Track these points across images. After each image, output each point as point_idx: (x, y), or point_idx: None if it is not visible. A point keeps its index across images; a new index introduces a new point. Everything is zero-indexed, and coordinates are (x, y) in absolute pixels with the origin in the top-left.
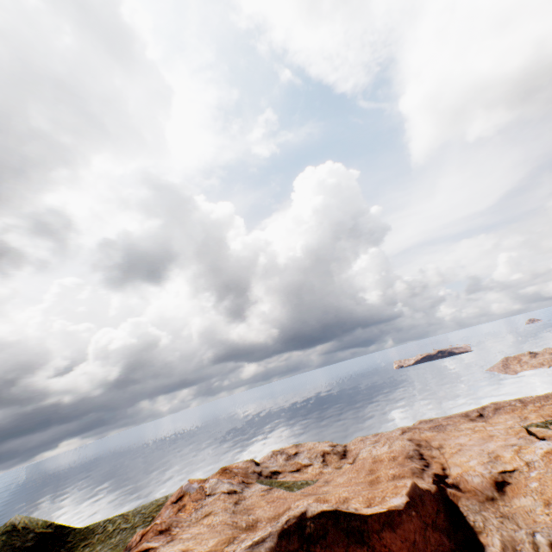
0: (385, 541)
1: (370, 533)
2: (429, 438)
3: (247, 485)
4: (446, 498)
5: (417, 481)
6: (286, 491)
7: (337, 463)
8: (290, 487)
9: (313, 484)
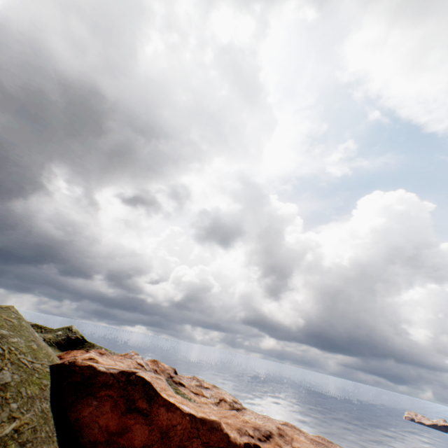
0: (160, 411)
1: (156, 402)
2: (297, 439)
3: (156, 373)
4: None
5: (234, 432)
6: (165, 384)
7: (225, 410)
8: (178, 393)
9: (192, 401)
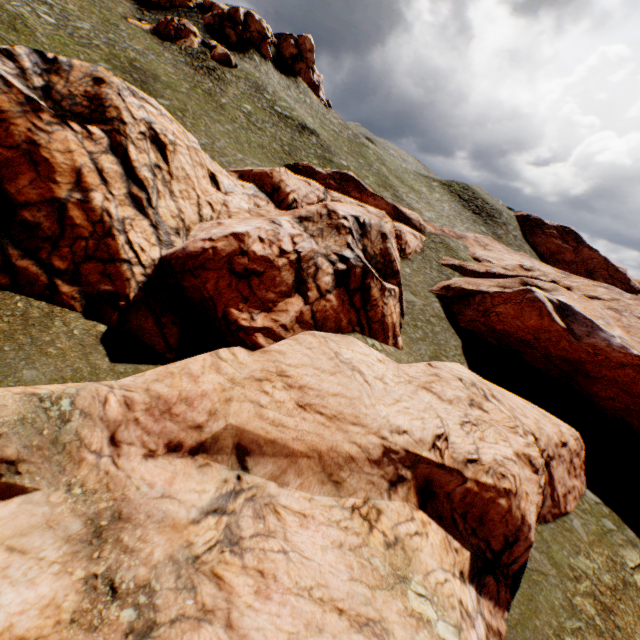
0: (583, 250)
1: (581, 245)
2: None
3: None
4: (637, 294)
5: (634, 282)
6: None
7: None
8: None
9: None
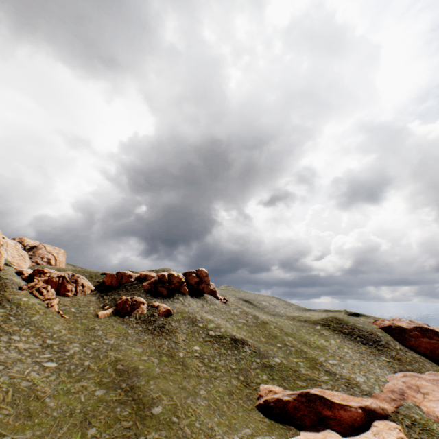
0: None
1: None
2: None
3: None
4: None
5: None
6: None
7: None
8: None
9: None
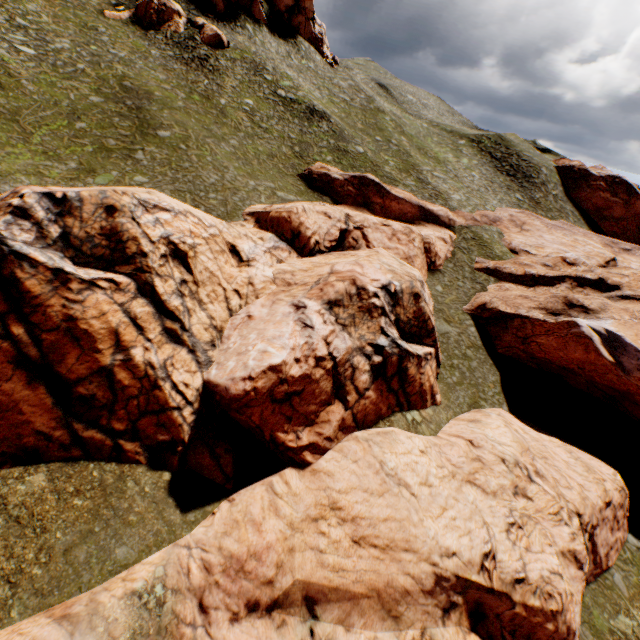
0: (635, 203)
1: (633, 197)
2: None
3: None
4: None
5: None
6: None
7: None
8: None
9: None
